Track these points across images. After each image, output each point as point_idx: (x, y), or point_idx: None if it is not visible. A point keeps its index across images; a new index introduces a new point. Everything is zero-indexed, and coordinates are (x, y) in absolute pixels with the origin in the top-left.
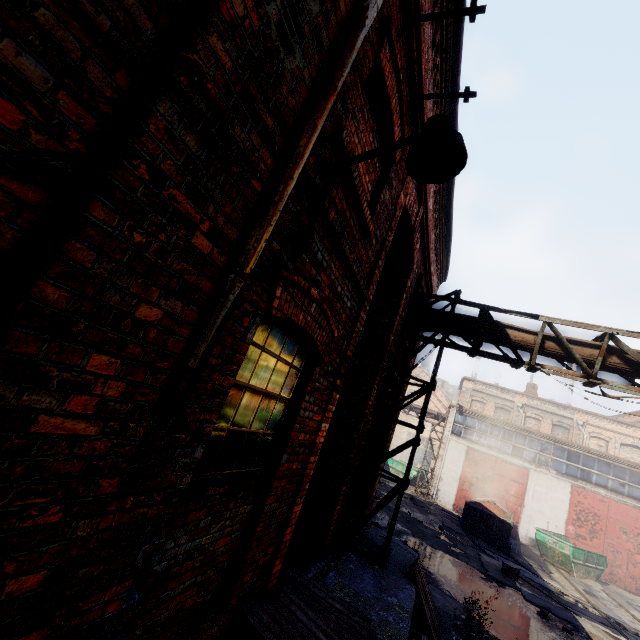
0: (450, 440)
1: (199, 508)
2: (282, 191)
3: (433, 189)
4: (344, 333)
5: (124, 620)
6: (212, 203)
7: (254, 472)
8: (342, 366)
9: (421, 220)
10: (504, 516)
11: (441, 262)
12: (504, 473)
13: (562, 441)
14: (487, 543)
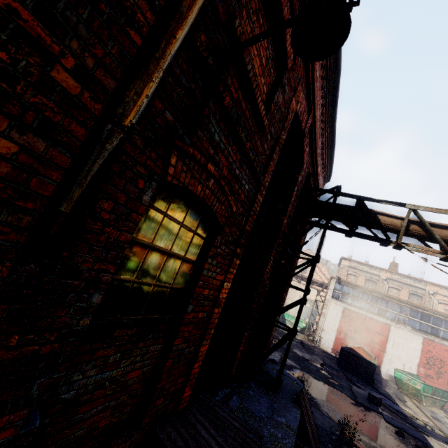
0: (330, 302)
1: (107, 346)
2: (164, 48)
3: (320, 102)
4: (243, 211)
5: (23, 443)
6: (75, 38)
7: (162, 318)
8: (241, 238)
9: (310, 128)
10: (370, 358)
11: (326, 166)
12: (371, 327)
13: (417, 305)
14: (357, 377)
